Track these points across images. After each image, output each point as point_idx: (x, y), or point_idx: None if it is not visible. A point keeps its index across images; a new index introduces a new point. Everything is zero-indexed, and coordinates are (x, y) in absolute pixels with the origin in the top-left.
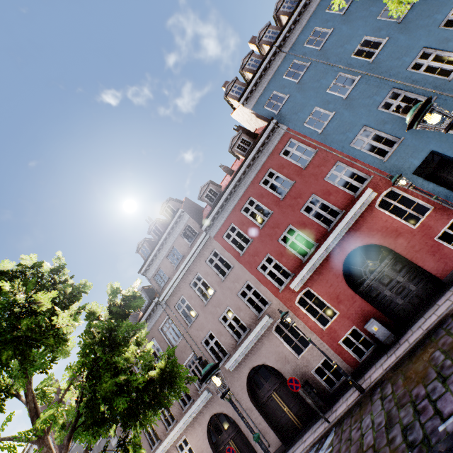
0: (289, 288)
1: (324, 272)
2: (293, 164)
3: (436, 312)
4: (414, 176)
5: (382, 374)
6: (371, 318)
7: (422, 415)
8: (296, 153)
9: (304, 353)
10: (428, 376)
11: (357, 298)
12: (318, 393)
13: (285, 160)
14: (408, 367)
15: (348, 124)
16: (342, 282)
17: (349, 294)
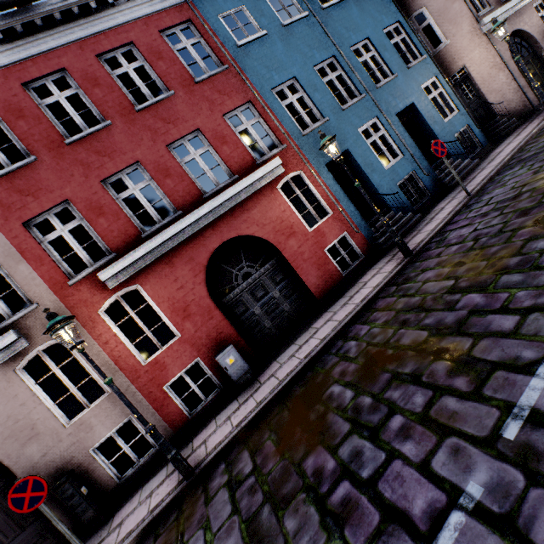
0: (96, 280)
1: (177, 263)
2: (180, 63)
3: (316, 335)
4: (326, 169)
5: (233, 435)
6: (230, 344)
7: (350, 526)
8: (191, 51)
9: (84, 414)
10: (332, 429)
11: (217, 313)
12: (90, 492)
13: (169, 48)
14: (281, 416)
15: (278, 61)
16: (201, 284)
17: (206, 305)
